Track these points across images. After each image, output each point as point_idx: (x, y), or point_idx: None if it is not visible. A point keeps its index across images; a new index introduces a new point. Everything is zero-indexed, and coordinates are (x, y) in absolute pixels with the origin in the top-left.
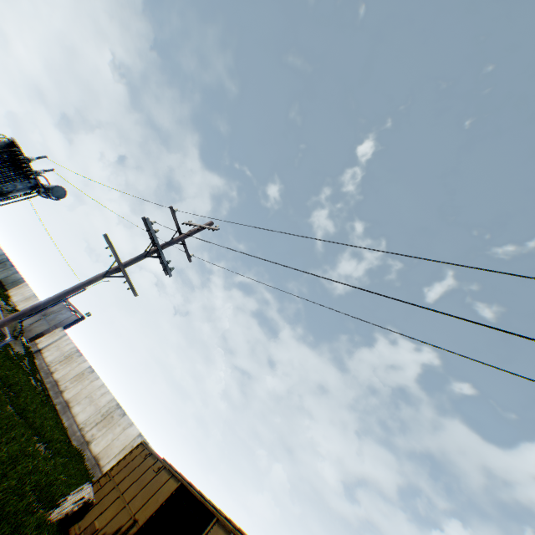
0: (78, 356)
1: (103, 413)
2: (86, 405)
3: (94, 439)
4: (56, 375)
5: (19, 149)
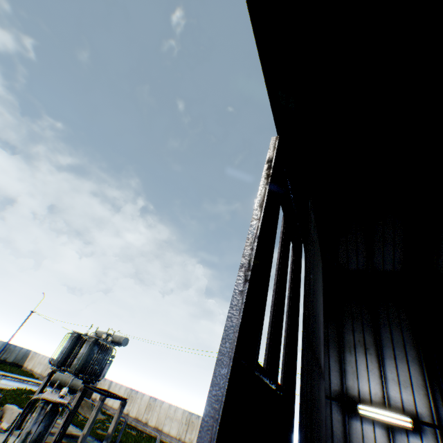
0: (135, 393)
1: (185, 422)
2: (170, 423)
3: (192, 440)
4: (131, 414)
5: (99, 339)
